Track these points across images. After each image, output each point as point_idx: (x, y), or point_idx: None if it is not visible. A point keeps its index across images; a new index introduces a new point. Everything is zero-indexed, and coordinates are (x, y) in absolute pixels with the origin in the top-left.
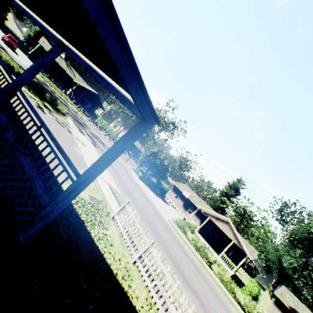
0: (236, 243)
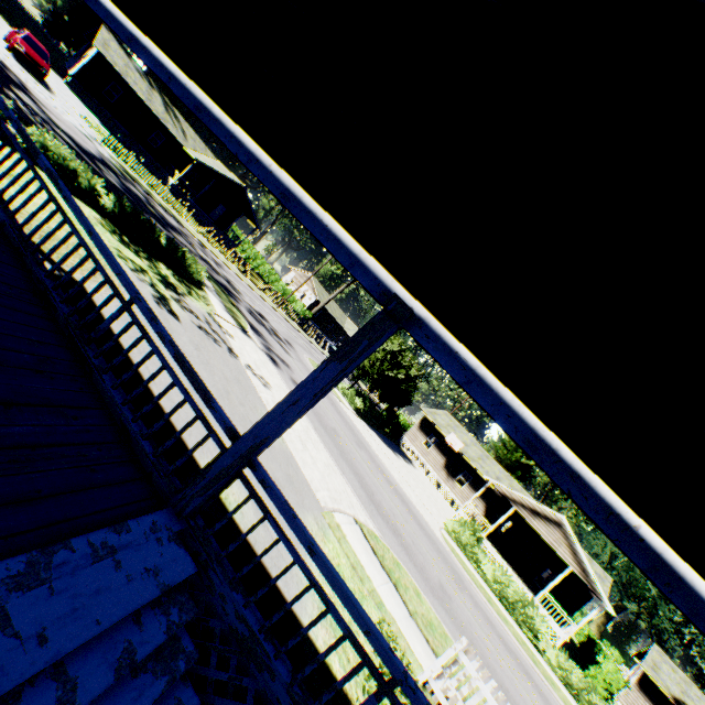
0: (578, 573)
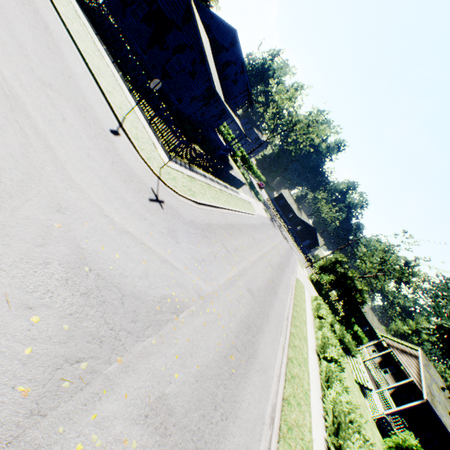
0: (415, 381)
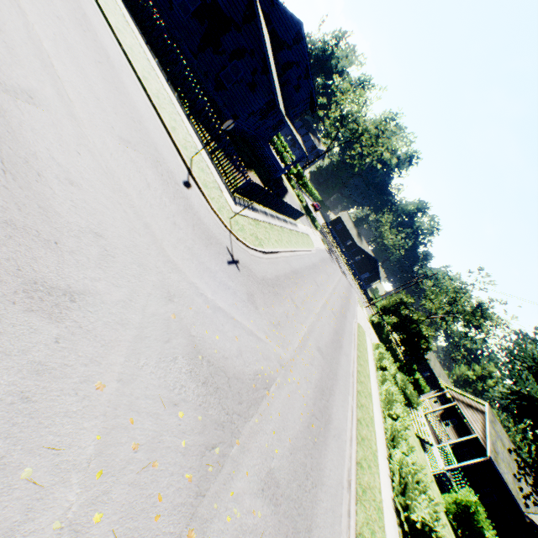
0: (479, 437)
